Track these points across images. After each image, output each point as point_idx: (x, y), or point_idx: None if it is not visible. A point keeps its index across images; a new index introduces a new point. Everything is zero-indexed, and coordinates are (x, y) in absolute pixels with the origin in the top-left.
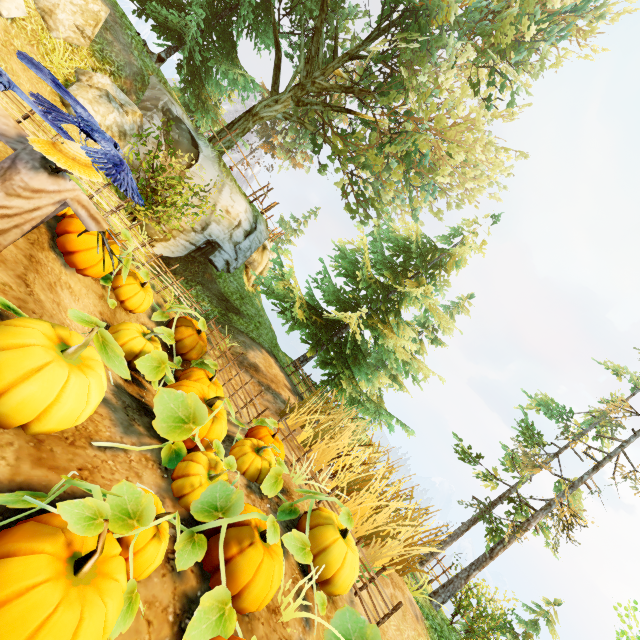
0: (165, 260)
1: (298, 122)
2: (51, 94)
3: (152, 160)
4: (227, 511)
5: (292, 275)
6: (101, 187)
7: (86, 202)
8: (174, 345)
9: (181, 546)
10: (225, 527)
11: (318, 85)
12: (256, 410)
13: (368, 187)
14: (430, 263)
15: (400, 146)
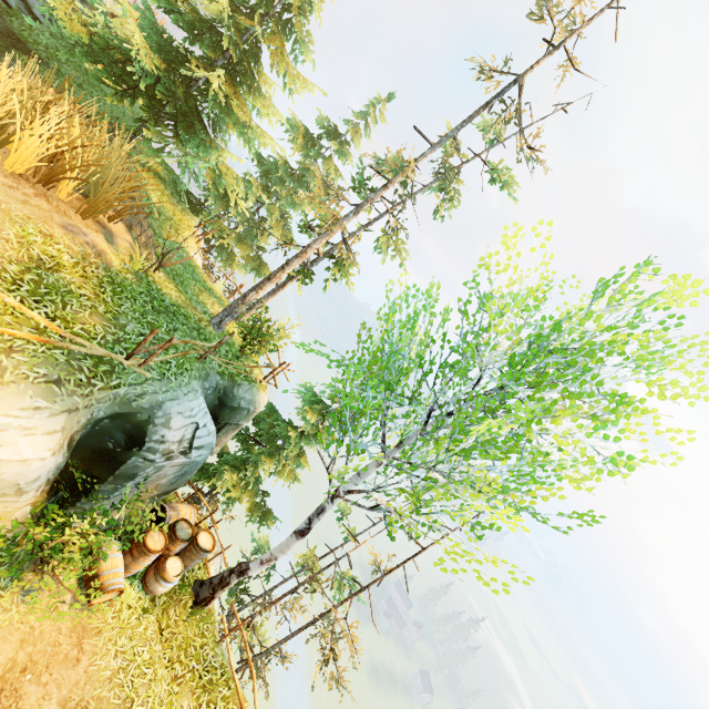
0: None
1: None
2: None
3: None
4: None
5: None
6: None
7: None
8: None
9: None
10: None
11: None
12: None
13: None
14: None
15: None
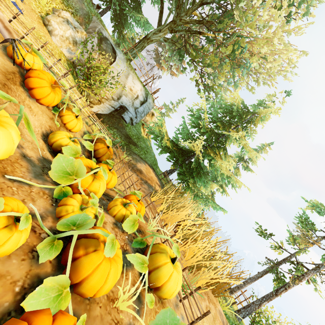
0: (98, 115)
1: (171, 42)
2: (38, 18)
3: (89, 56)
4: (80, 226)
5: (163, 122)
6: (55, 61)
7: (1, 17)
8: (93, 151)
9: (44, 244)
10: (76, 236)
11: (183, 21)
12: (134, 189)
13: (210, 77)
14: (245, 120)
15: (228, 48)
